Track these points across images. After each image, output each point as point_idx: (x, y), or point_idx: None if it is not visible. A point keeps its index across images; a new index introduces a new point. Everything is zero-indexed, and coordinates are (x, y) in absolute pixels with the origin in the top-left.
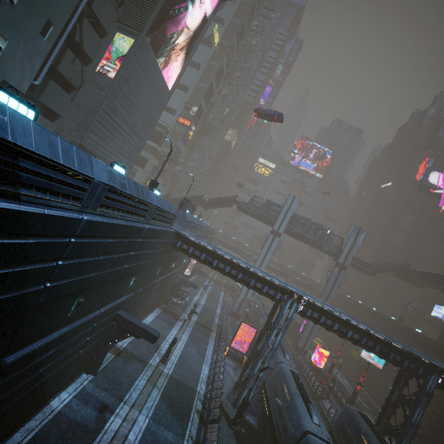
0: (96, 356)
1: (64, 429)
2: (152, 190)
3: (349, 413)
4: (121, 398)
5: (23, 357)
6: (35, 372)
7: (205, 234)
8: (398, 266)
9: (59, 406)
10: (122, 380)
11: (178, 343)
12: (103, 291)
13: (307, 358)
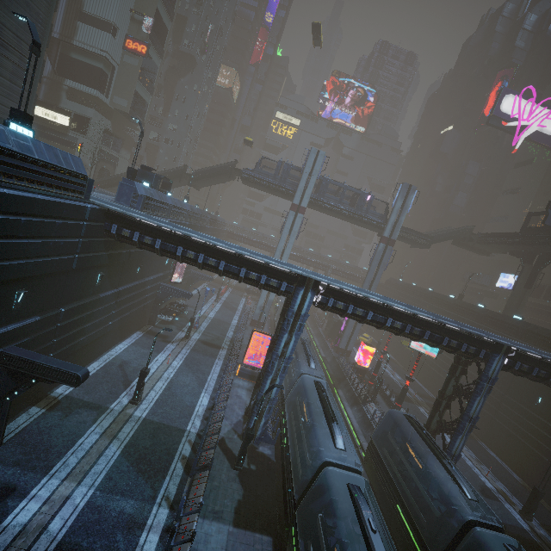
0: None
1: None
2: (5, 123)
3: (393, 418)
4: (46, 470)
5: None
6: None
7: (198, 224)
8: (459, 231)
9: None
10: (53, 443)
11: (165, 373)
12: None
13: (352, 358)
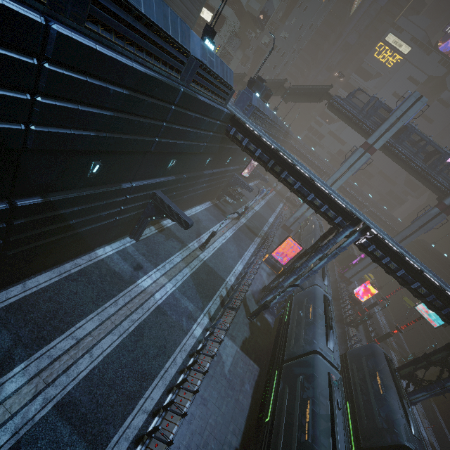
0: (136, 226)
1: (104, 273)
2: (203, 39)
3: (372, 350)
4: (156, 265)
5: (39, 204)
6: (65, 223)
7: (276, 134)
8: None
9: (103, 255)
10: (160, 252)
11: (220, 238)
12: (130, 163)
13: (350, 288)
